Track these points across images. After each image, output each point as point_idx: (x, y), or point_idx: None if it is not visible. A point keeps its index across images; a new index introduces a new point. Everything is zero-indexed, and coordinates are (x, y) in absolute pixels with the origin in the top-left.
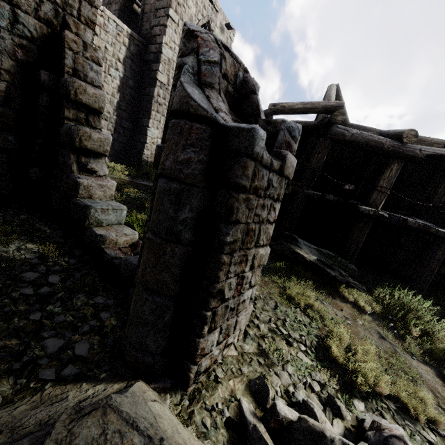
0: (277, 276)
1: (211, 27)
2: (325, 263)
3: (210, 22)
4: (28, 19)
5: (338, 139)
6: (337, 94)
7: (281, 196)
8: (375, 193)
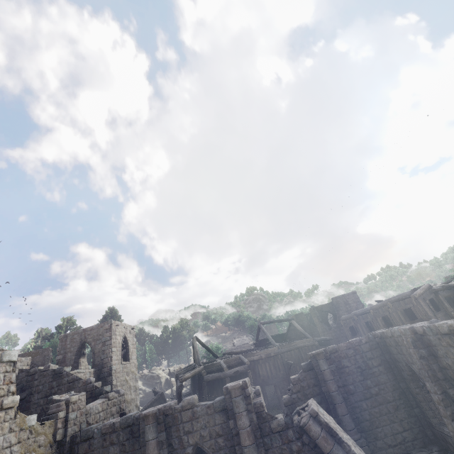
0: None
1: (126, 337)
2: None
3: (125, 335)
4: (116, 415)
5: (208, 381)
6: (197, 340)
7: None
8: None
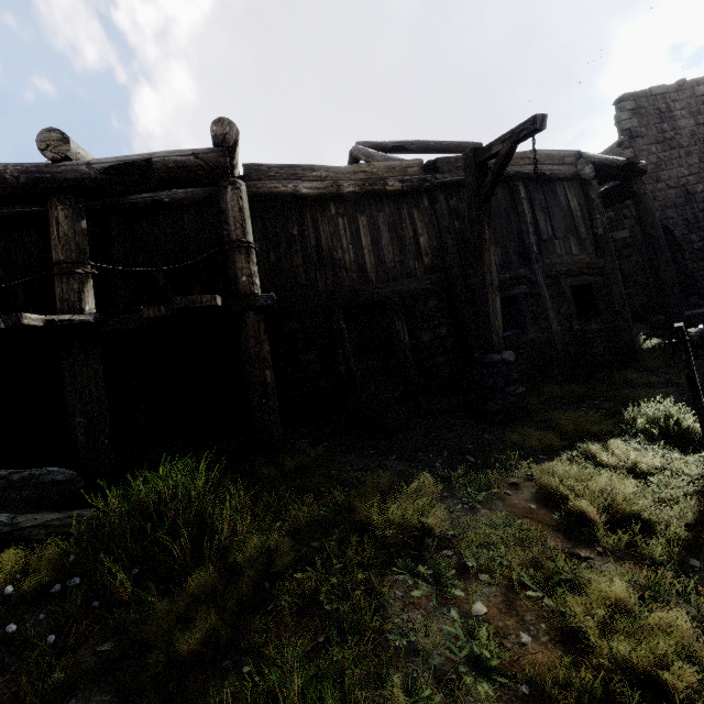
0: None
1: None
2: None
3: None
4: None
5: None
6: None
7: None
8: (56, 283)
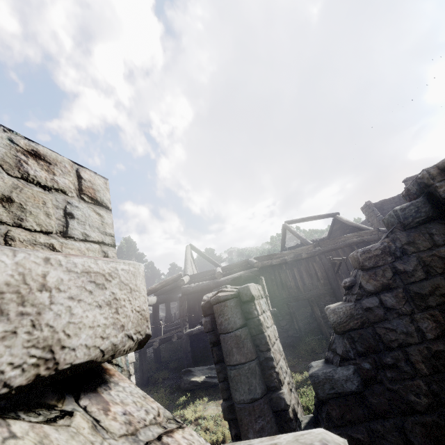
0: (180, 409)
1: None
2: (211, 376)
3: None
4: None
5: (187, 293)
6: (193, 248)
7: (132, 372)
8: None
